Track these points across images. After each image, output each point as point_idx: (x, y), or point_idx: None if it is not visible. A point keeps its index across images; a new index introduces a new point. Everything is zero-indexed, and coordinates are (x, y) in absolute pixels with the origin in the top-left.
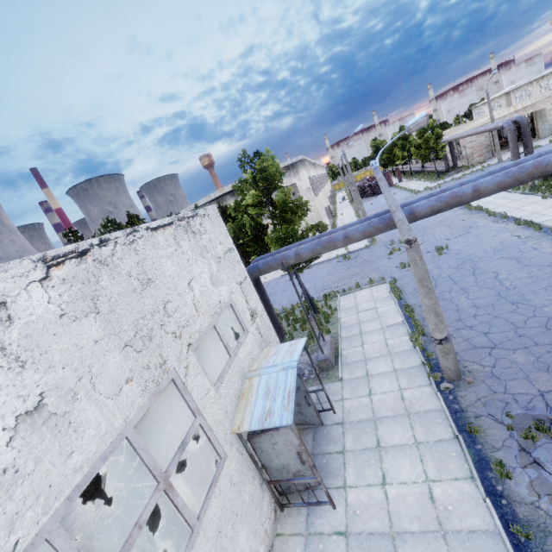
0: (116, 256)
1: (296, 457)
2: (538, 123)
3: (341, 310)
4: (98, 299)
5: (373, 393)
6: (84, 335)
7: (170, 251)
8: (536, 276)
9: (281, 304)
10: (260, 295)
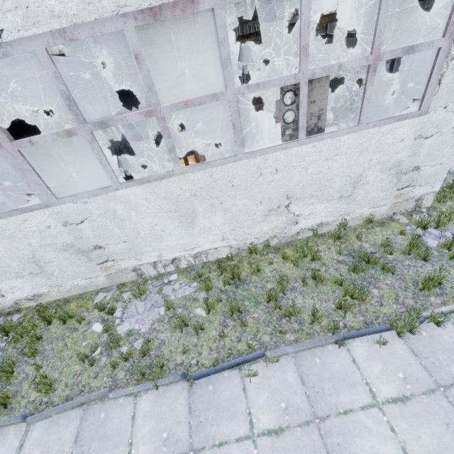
0: None
1: None
2: None
3: None
4: None
5: None
6: None
7: None
8: None
9: None
10: None
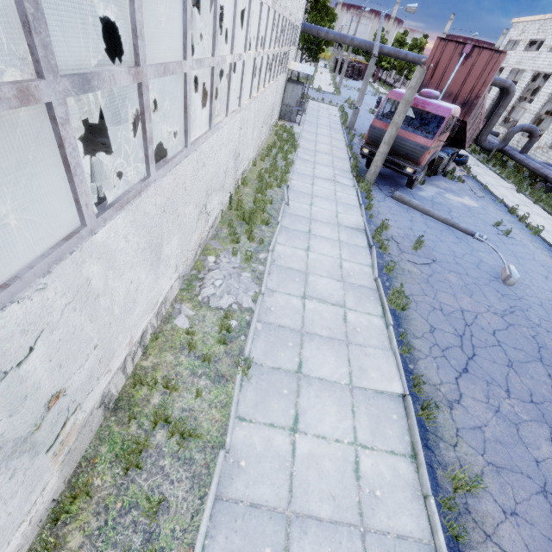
0: None
1: (295, 103)
2: None
3: (310, 103)
4: None
5: (319, 121)
6: None
7: None
8: None
9: None
10: None
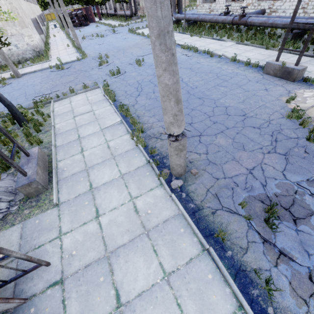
0: None
1: None
2: None
3: (56, 116)
4: None
5: (102, 213)
6: None
7: None
8: (206, 79)
9: None
10: None
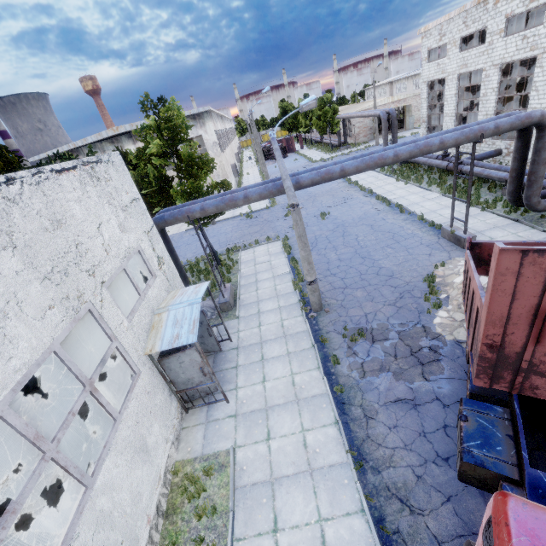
0: (25, 196)
1: (199, 371)
2: (406, 116)
3: (242, 263)
4: (13, 235)
5: (262, 325)
6: (5, 265)
7: (77, 195)
8: (379, 239)
9: (186, 257)
10: (166, 245)
